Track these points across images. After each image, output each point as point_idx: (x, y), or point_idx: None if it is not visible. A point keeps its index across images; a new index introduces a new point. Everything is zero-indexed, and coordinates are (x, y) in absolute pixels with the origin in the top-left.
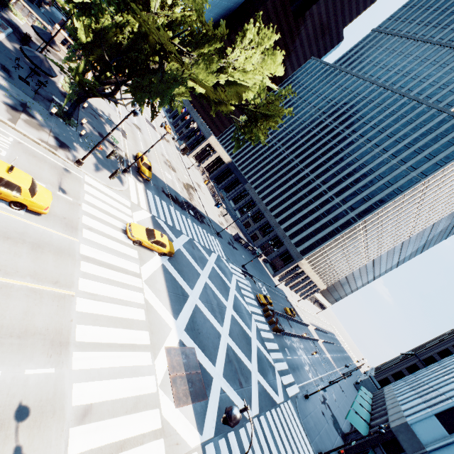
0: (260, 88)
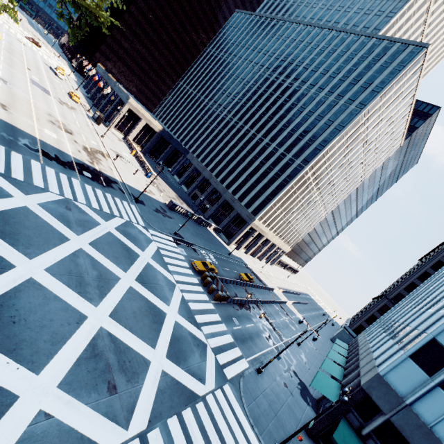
0: None
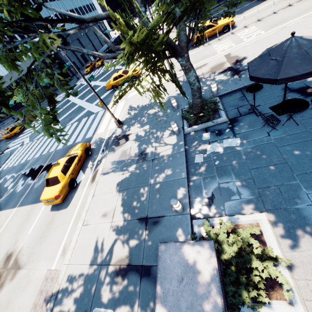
0: None
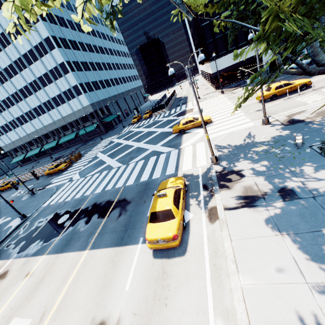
0: None
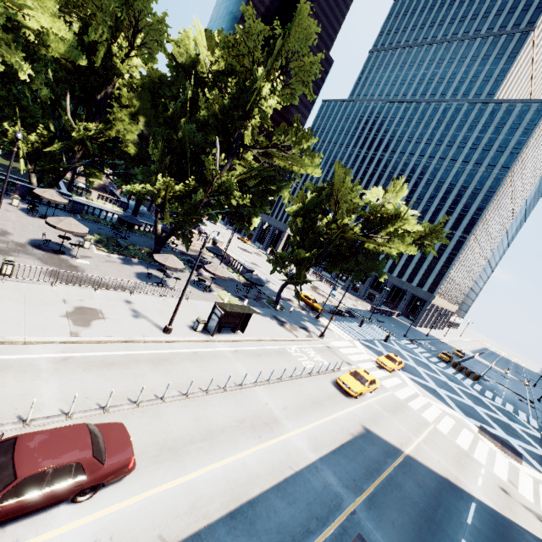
0: (424, 226)
